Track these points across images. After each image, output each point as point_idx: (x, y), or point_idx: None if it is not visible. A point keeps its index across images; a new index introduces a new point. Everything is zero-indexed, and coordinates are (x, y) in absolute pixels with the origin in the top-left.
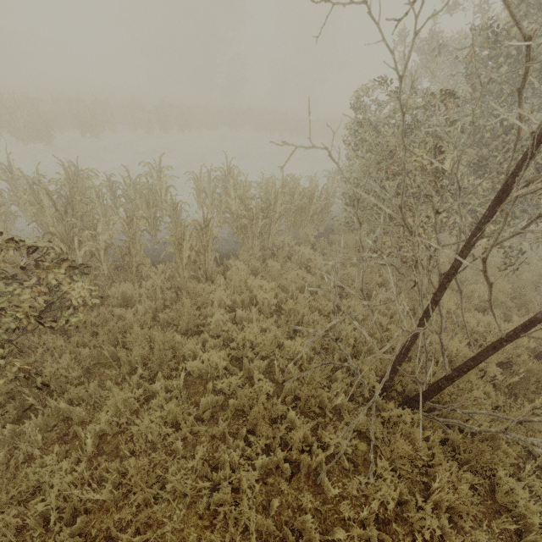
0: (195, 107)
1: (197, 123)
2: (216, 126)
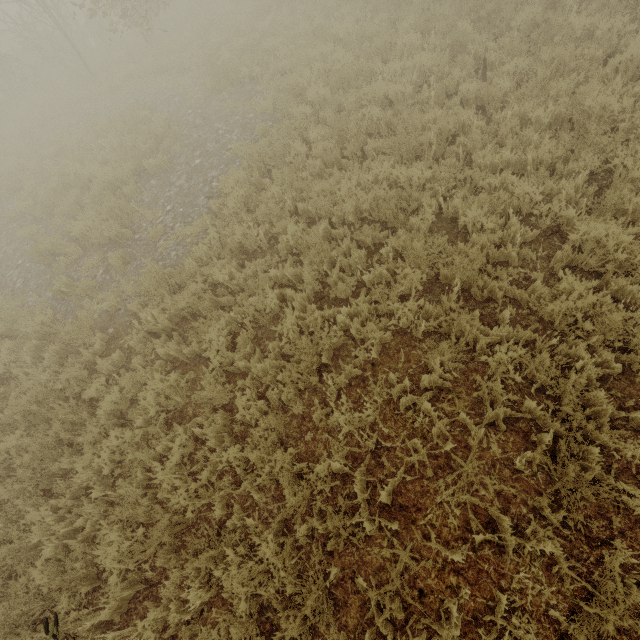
0: None
1: None
2: None
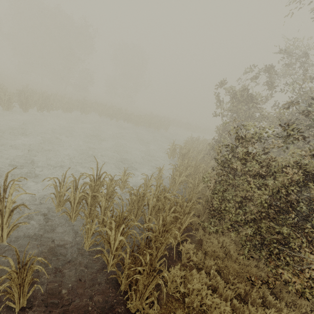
0: (54, 95)
1: (55, 106)
2: (71, 110)
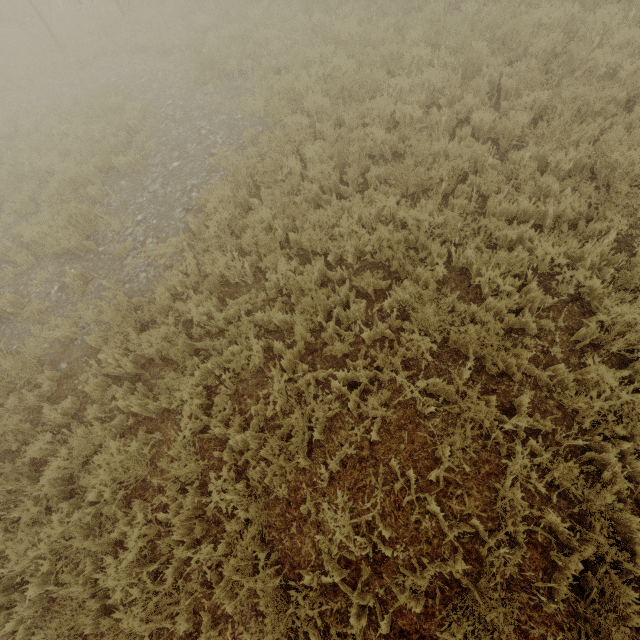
0: None
1: None
2: None
